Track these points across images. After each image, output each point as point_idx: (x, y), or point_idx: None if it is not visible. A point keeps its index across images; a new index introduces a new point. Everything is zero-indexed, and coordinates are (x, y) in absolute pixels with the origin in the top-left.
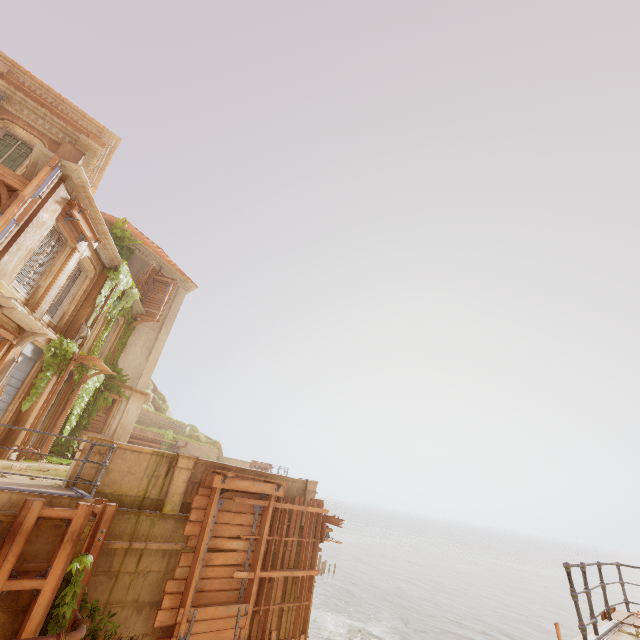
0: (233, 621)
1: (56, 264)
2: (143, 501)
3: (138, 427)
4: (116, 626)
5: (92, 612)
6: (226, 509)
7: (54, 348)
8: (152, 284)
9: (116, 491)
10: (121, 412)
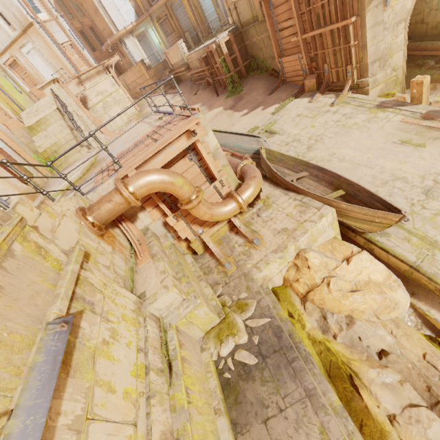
0: (298, 62)
1: None
2: (254, 19)
3: None
4: (270, 65)
5: (262, 61)
6: (276, 6)
7: None
8: None
9: (246, 20)
10: None
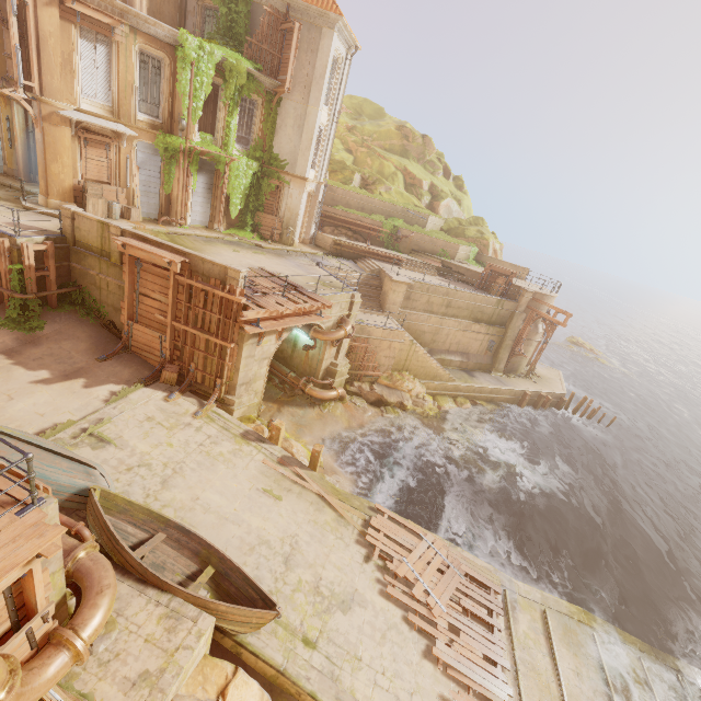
0: (158, 341)
1: (113, 66)
2: (103, 252)
3: (353, 214)
4: (107, 313)
5: (95, 301)
6: (147, 270)
7: (163, 144)
8: (284, 40)
9: (88, 243)
10: (286, 197)
